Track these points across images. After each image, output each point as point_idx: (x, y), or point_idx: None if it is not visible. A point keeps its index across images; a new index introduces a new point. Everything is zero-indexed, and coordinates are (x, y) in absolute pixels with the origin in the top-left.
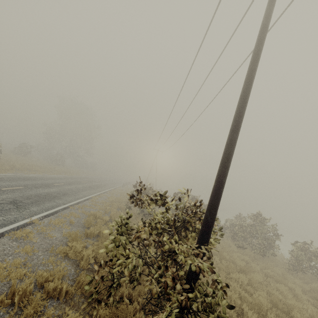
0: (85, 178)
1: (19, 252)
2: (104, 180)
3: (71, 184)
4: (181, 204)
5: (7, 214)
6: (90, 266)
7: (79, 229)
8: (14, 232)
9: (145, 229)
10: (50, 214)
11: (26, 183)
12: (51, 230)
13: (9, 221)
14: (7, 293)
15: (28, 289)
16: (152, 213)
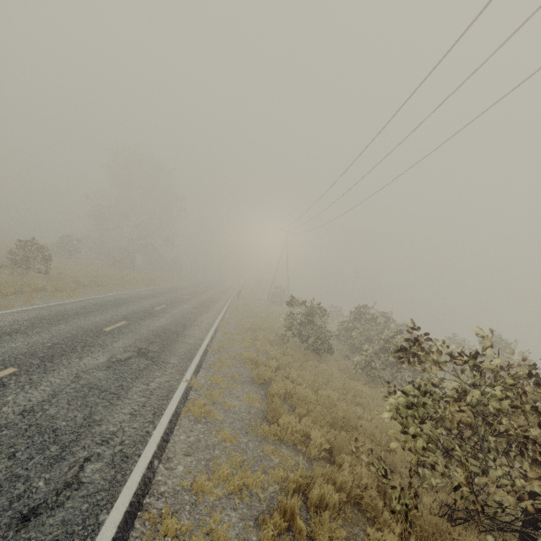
0: (179, 288)
1: (219, 441)
2: (206, 289)
3: (175, 305)
4: (384, 333)
5: (153, 377)
6: (324, 453)
7: (251, 388)
8: (187, 407)
9: (469, 409)
10: (198, 367)
11: (121, 312)
12: (221, 395)
13: (166, 390)
14: (264, 511)
15: (299, 505)
16: (327, 347)
